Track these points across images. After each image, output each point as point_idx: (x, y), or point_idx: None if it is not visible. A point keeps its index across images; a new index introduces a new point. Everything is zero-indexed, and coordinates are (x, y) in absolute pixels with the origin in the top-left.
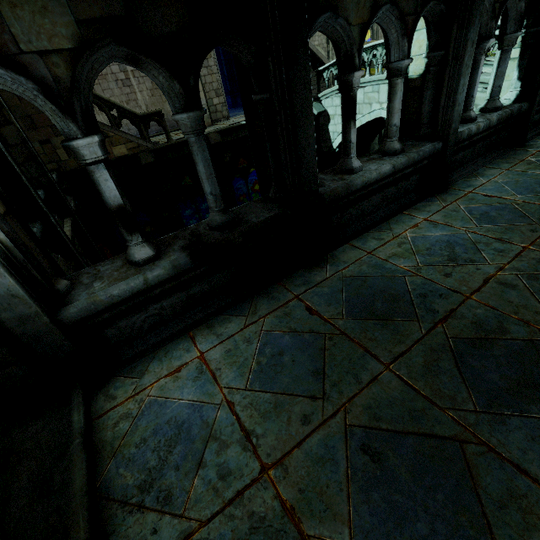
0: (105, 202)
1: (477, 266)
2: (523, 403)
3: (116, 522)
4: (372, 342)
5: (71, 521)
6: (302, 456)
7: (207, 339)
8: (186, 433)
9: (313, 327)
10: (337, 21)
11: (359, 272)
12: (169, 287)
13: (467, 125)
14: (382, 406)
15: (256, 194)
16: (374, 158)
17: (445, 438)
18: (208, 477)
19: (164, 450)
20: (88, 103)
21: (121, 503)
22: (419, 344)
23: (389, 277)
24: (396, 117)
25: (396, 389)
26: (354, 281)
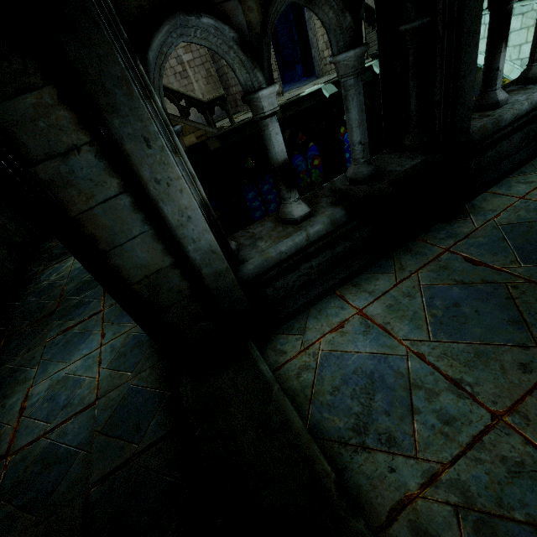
0: (270, 159)
1: None
2: None
3: (344, 460)
4: None
5: (309, 455)
6: None
7: (359, 297)
8: (380, 382)
9: (485, 278)
10: None
11: (519, 219)
12: (322, 244)
13: None
14: None
15: (304, 173)
16: (513, 89)
17: None
18: (429, 423)
19: (363, 397)
20: (267, 51)
21: (340, 443)
22: None
23: None
24: None
25: None
26: (516, 228)
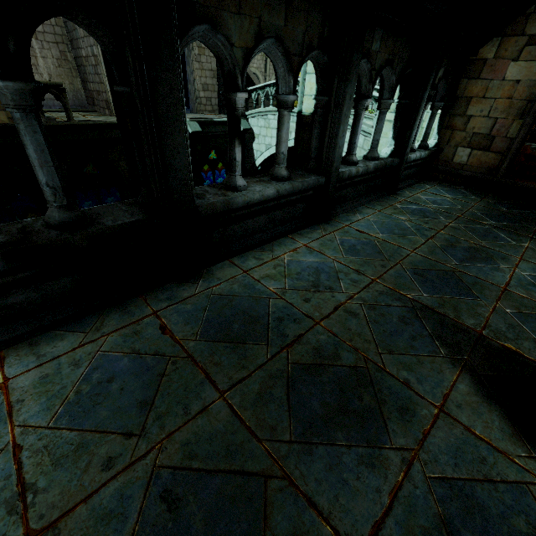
0: None
1: (334, 293)
2: (332, 431)
3: None
4: (216, 367)
5: None
6: (86, 514)
7: (23, 361)
8: None
9: (160, 349)
10: (218, 37)
11: (229, 291)
12: None
13: (350, 167)
14: (202, 441)
15: None
16: (263, 180)
17: (253, 474)
18: None
19: None
20: None
21: None
22: (261, 370)
23: (255, 298)
24: (283, 146)
25: (223, 420)
26: (221, 300)
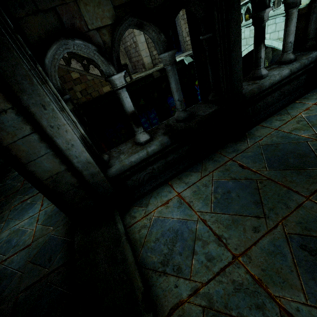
0: (125, 110)
1: None
2: None
3: (153, 280)
4: (292, 183)
5: (132, 277)
6: (259, 250)
7: (180, 185)
8: (180, 236)
9: (247, 176)
10: None
11: (272, 142)
12: (158, 156)
13: None
14: (310, 222)
15: None
16: (274, 67)
17: None
18: (200, 260)
19: (170, 244)
20: (117, 54)
21: (153, 270)
22: None
23: (295, 143)
24: (291, 37)
25: None
26: (269, 147)
